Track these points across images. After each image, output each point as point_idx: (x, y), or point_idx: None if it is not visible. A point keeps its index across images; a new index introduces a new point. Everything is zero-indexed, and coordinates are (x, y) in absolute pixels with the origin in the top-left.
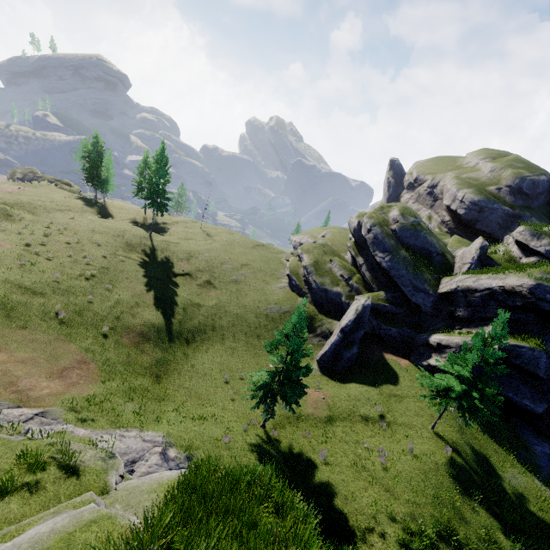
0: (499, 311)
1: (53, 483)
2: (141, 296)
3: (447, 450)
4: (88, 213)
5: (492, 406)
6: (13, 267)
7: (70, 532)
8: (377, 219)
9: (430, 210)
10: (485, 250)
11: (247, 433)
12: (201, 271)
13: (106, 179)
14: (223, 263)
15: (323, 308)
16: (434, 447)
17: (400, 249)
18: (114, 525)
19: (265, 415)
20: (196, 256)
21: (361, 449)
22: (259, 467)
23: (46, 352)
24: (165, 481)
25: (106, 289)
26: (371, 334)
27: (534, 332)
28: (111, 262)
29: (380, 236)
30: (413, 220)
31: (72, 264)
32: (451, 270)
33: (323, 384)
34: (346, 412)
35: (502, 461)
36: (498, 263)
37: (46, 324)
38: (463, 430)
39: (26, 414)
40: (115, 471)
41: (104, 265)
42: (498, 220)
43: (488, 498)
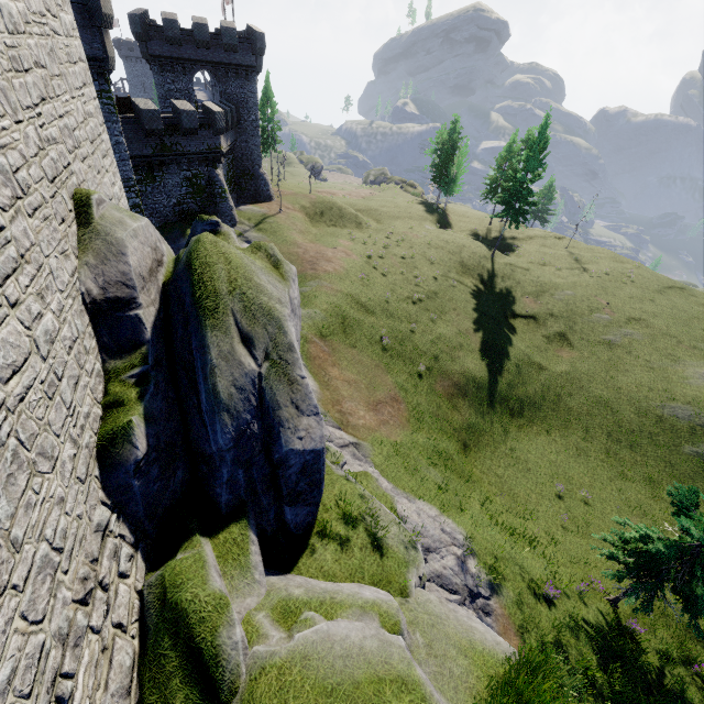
0: None
1: (360, 549)
2: (466, 335)
3: None
4: (426, 222)
5: None
6: (355, 280)
7: (379, 675)
8: None
9: None
10: None
11: (583, 598)
12: (554, 316)
13: (454, 177)
14: (593, 309)
15: None
16: None
17: None
18: None
19: (631, 601)
20: (550, 292)
21: None
22: (596, 670)
23: (367, 378)
24: (478, 646)
25: (430, 318)
26: None
27: None
28: (440, 286)
29: None
30: None
31: (403, 283)
32: None
33: None
34: None
35: None
36: None
37: (371, 347)
38: None
39: (344, 439)
40: (415, 569)
41: (433, 289)
42: None
43: None
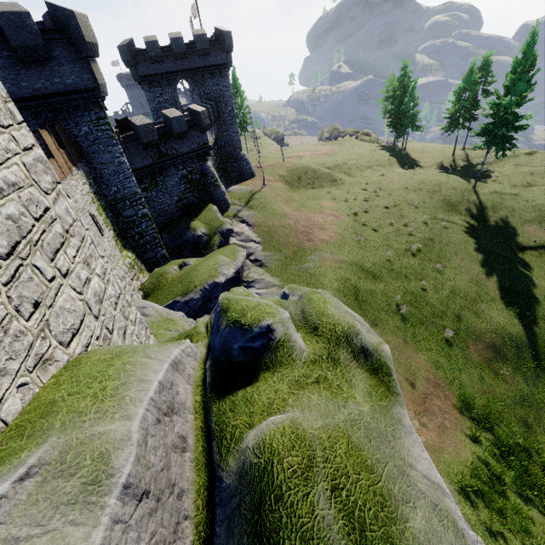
0: None
1: None
2: (479, 282)
3: None
4: (394, 166)
5: None
6: (352, 244)
7: None
8: None
9: None
10: None
11: None
12: None
13: (411, 118)
14: None
15: None
16: None
17: None
18: None
19: None
20: None
21: None
22: None
23: (401, 364)
24: None
25: (435, 269)
26: None
27: None
28: (433, 230)
29: None
30: None
31: (395, 235)
32: None
33: None
34: None
35: None
36: None
37: (391, 320)
38: None
39: None
40: None
41: (427, 236)
42: None
43: None
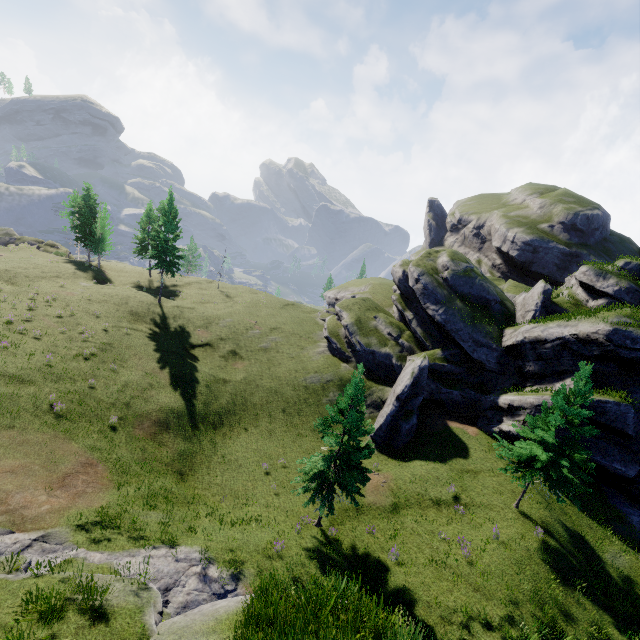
0: (580, 363)
1: (76, 635)
2: (154, 375)
3: (537, 532)
4: (81, 279)
5: (584, 474)
6: None
7: None
8: (425, 267)
9: (479, 253)
10: (548, 295)
11: (301, 535)
12: (223, 339)
13: (101, 237)
14: (248, 328)
15: (371, 373)
16: (522, 529)
17: (455, 299)
18: None
19: (322, 511)
20: (216, 322)
21: (438, 540)
22: (321, 577)
23: (42, 456)
24: (224, 616)
25: (110, 369)
26: (430, 400)
27: (617, 383)
28: (114, 336)
29: (430, 286)
30: (465, 266)
31: (66, 342)
32: (513, 319)
33: (382, 465)
34: (414, 496)
35: (599, 538)
36: (563, 308)
37: (39, 420)
38: (551, 506)
39: (21, 541)
40: (152, 607)
41: (106, 341)
42: (555, 260)
43: (592, 586)
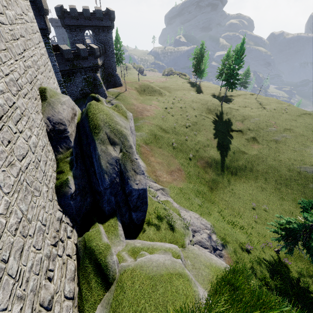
0: None
1: (164, 229)
2: (210, 140)
3: None
4: (191, 91)
5: None
6: (160, 119)
7: (170, 272)
8: None
9: None
10: None
11: (263, 250)
12: (250, 130)
13: (203, 70)
14: (268, 126)
15: None
16: None
17: None
18: (190, 287)
19: (283, 249)
20: (248, 119)
21: None
22: (269, 278)
23: (167, 161)
24: (213, 264)
25: (194, 134)
26: None
27: None
28: (198, 119)
29: None
30: None
31: (181, 119)
32: None
33: None
34: None
35: None
36: None
37: (168, 147)
38: None
39: (157, 187)
40: (188, 237)
41: (195, 121)
42: None
43: None
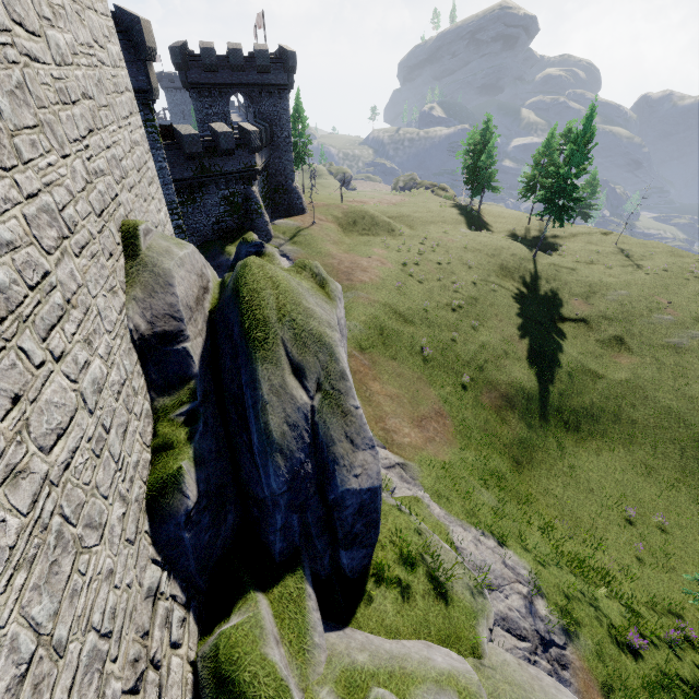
0: None
1: (422, 597)
2: (511, 342)
3: None
4: (461, 225)
5: None
6: (392, 289)
7: None
8: None
9: None
10: None
11: (673, 648)
12: (607, 318)
13: (488, 177)
14: (652, 310)
15: None
16: None
17: None
18: None
19: None
20: (602, 292)
21: None
22: None
23: (409, 392)
24: None
25: (471, 326)
26: None
27: None
28: (480, 291)
29: None
30: None
31: (440, 289)
32: None
33: None
34: None
35: None
36: None
37: (412, 358)
38: None
39: (389, 459)
40: (485, 620)
41: (472, 295)
42: None
43: None
